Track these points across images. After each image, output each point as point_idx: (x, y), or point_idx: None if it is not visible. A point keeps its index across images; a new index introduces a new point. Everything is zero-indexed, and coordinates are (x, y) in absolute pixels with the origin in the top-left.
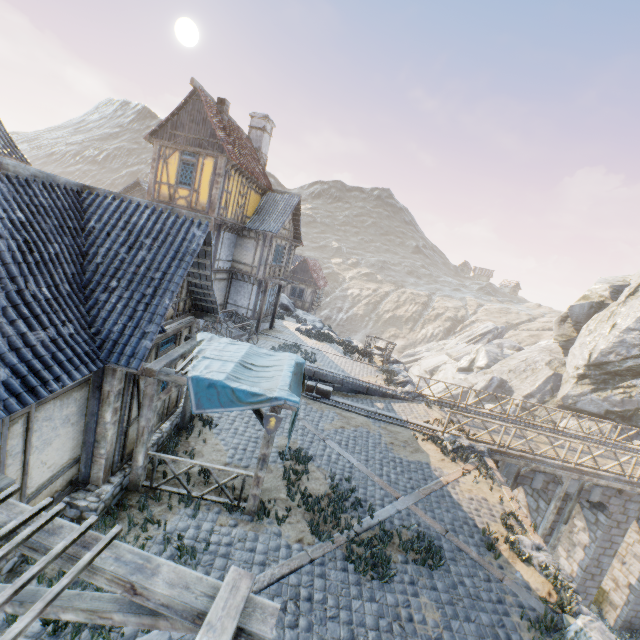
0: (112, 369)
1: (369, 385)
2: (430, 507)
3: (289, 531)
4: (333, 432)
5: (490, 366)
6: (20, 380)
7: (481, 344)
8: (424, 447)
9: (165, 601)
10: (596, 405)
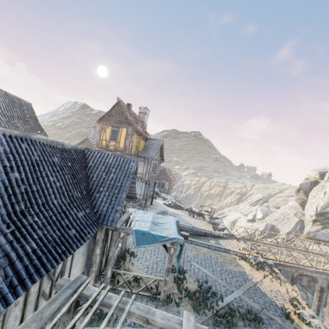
0: (101, 228)
1: (205, 231)
2: (251, 295)
3: (183, 310)
4: (193, 257)
5: (264, 217)
6: (78, 234)
7: (257, 206)
8: (240, 263)
9: (161, 326)
10: (326, 236)
